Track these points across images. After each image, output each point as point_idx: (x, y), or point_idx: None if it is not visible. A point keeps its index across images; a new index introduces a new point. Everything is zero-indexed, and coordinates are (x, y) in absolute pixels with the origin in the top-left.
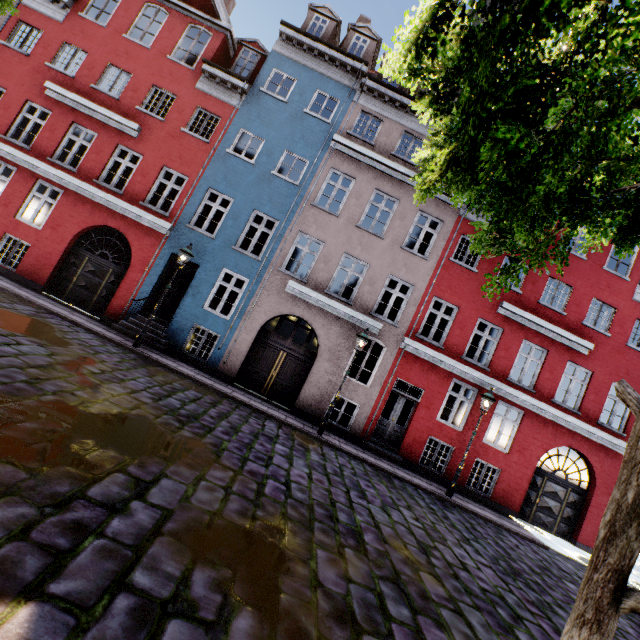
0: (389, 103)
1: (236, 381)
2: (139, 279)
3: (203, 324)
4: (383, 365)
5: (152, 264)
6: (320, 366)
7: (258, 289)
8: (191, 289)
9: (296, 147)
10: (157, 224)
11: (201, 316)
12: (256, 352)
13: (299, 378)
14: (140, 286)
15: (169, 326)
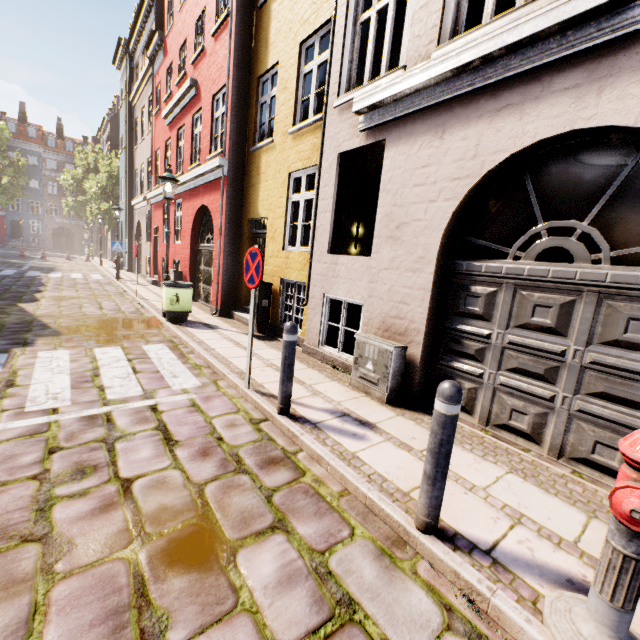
0: (56, 155)
1: (54, 249)
2: (5, 230)
3: (34, 237)
4: (94, 233)
5: (6, 225)
6: (77, 238)
7: (46, 223)
8: (24, 229)
9: (32, 177)
10: (0, 213)
11: (32, 235)
12: (55, 240)
13: (72, 243)
14: (7, 232)
15: (24, 241)
